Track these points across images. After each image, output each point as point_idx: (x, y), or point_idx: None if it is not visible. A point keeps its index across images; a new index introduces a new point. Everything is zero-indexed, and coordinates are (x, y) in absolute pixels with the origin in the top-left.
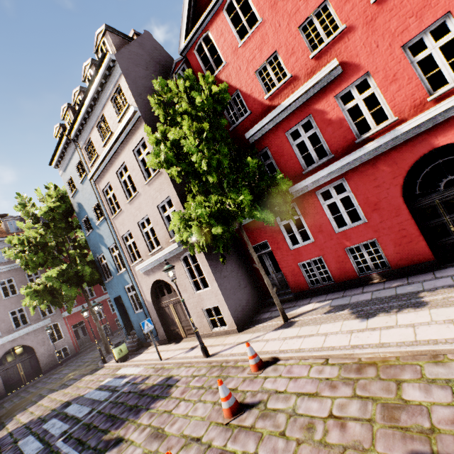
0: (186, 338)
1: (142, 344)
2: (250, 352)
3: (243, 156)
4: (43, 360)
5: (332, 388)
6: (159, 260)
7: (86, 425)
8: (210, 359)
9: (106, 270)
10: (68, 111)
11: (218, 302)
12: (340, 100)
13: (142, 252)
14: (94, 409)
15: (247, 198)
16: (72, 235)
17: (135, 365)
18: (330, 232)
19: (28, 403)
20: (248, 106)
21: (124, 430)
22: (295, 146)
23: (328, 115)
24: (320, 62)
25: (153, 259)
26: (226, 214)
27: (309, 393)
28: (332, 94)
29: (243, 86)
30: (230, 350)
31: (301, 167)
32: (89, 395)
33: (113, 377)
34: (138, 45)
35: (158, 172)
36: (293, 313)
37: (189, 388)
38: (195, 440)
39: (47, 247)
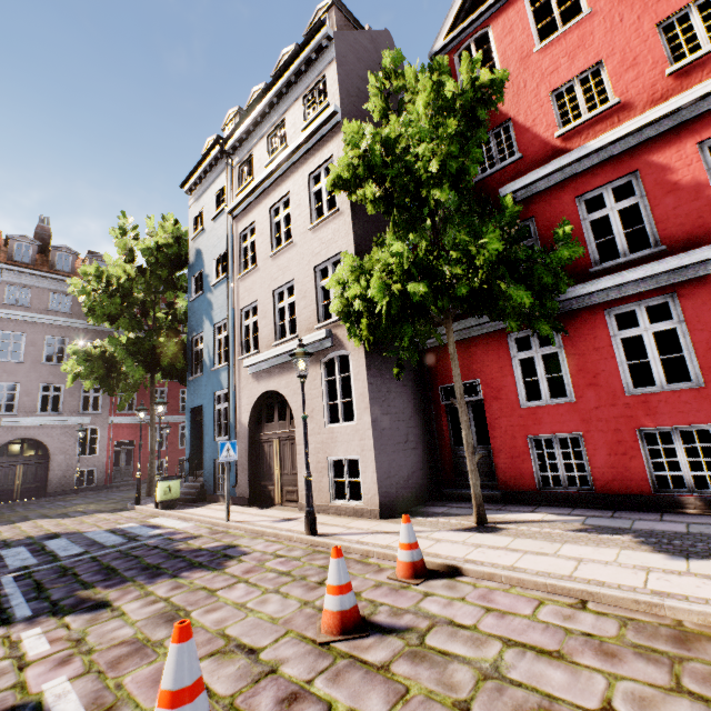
0: (281, 506)
1: (205, 495)
2: (407, 535)
3: (489, 216)
4: (55, 474)
5: (605, 655)
6: (285, 357)
7: (63, 569)
8: (316, 538)
9: (197, 363)
10: (235, 119)
11: (361, 452)
12: (706, 151)
13: (264, 339)
14: (88, 552)
15: (494, 246)
16: (170, 299)
17: (182, 519)
18: (614, 390)
19: (2, 520)
20: (520, 145)
21: (119, 592)
22: (588, 223)
23: (674, 176)
24: (685, 83)
25: (277, 351)
26: (438, 277)
27: (539, 647)
28: (693, 139)
29: (522, 113)
30: (359, 537)
31: (589, 259)
32: (92, 534)
33: (140, 523)
34: (370, 39)
35: (336, 212)
36: (497, 517)
37: (263, 568)
38: (245, 651)
39: (130, 298)
